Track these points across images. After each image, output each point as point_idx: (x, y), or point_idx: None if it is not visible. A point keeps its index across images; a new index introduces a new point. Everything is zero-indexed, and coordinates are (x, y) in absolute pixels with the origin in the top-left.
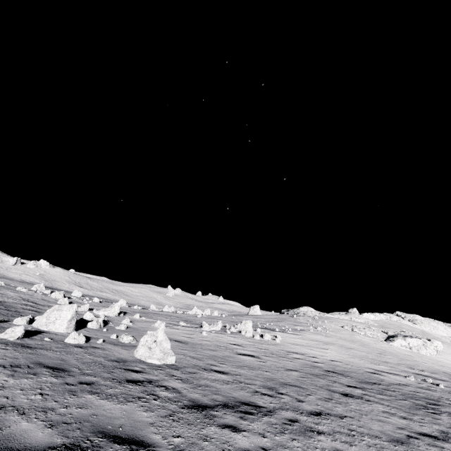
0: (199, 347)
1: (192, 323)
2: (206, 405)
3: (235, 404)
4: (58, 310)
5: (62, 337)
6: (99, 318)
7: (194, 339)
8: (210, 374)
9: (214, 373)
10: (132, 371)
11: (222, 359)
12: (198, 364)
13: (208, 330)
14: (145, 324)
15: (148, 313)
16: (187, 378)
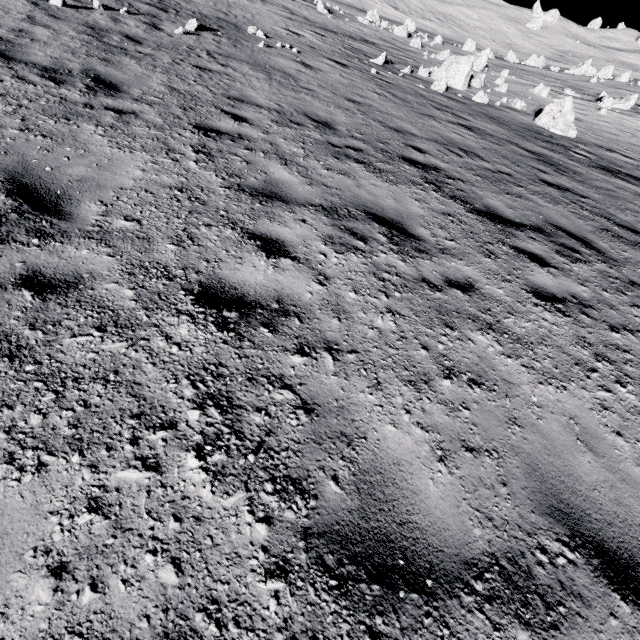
0: (596, 128)
1: (582, 92)
2: (612, 171)
3: (637, 178)
4: (456, 63)
5: (466, 95)
6: (480, 76)
7: (588, 117)
8: (612, 155)
9: (617, 155)
10: (543, 135)
11: (626, 145)
12: (598, 144)
13: (609, 108)
14: (519, 88)
15: (512, 68)
16: (591, 152)
